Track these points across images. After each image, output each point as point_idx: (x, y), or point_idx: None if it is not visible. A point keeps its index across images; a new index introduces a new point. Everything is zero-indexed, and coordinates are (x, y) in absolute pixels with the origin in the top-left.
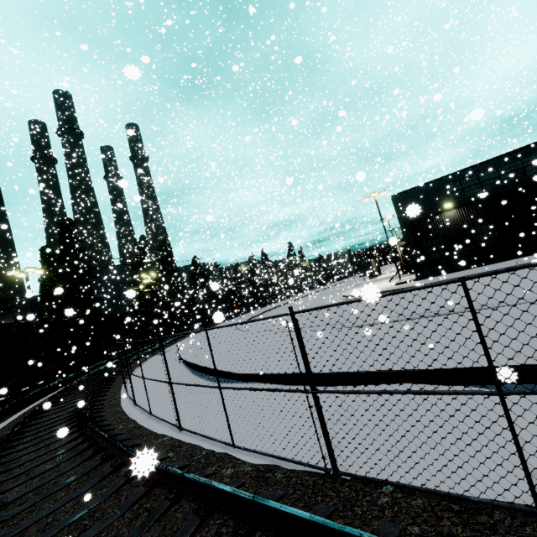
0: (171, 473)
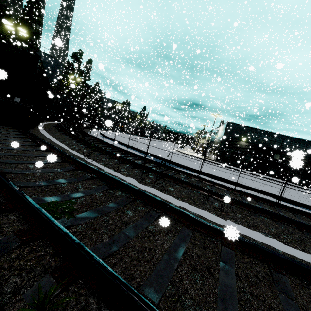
0: (239, 190)
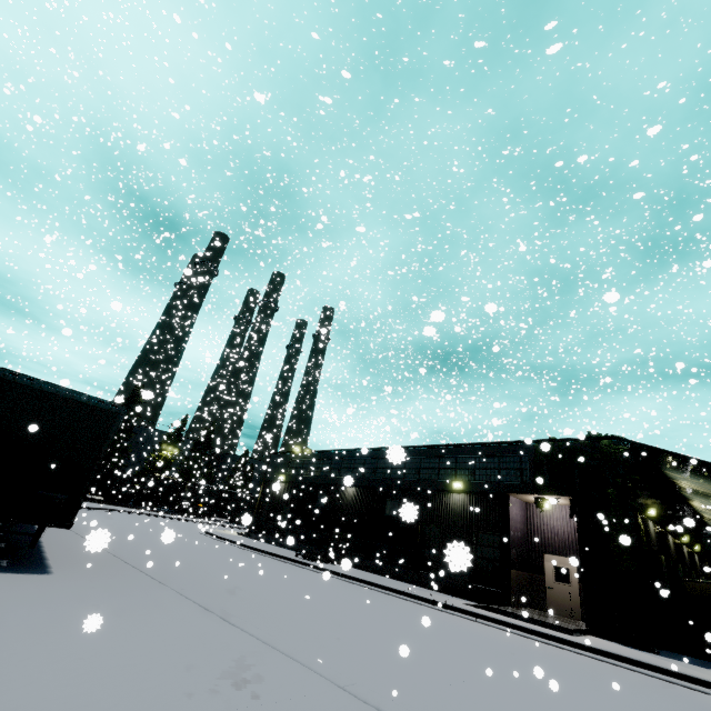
0: None
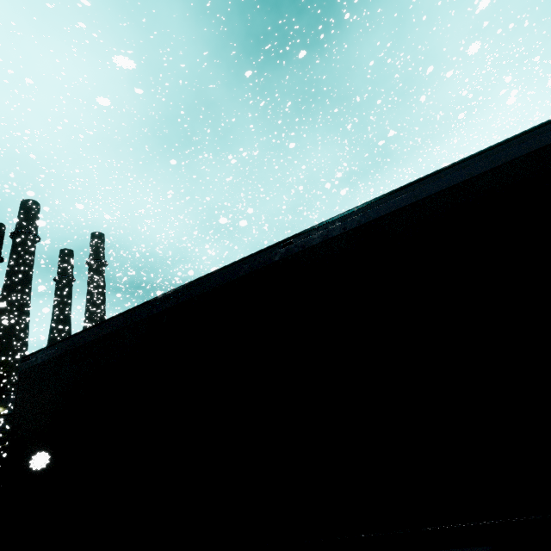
0: None
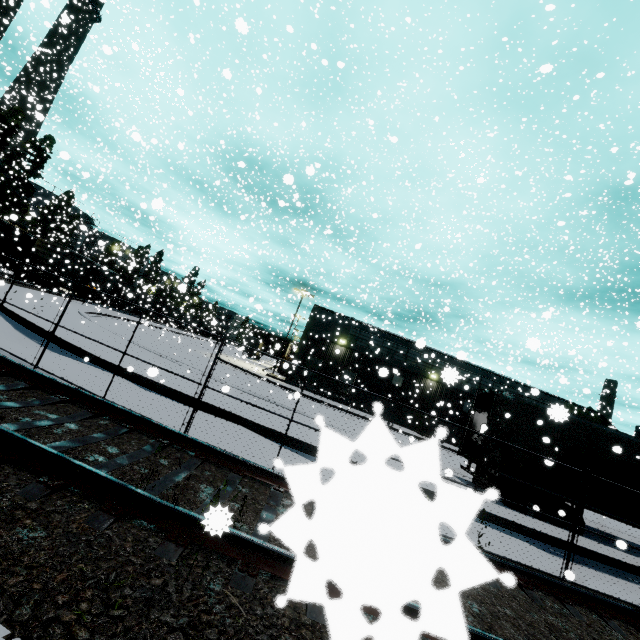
0: (64, 385)
